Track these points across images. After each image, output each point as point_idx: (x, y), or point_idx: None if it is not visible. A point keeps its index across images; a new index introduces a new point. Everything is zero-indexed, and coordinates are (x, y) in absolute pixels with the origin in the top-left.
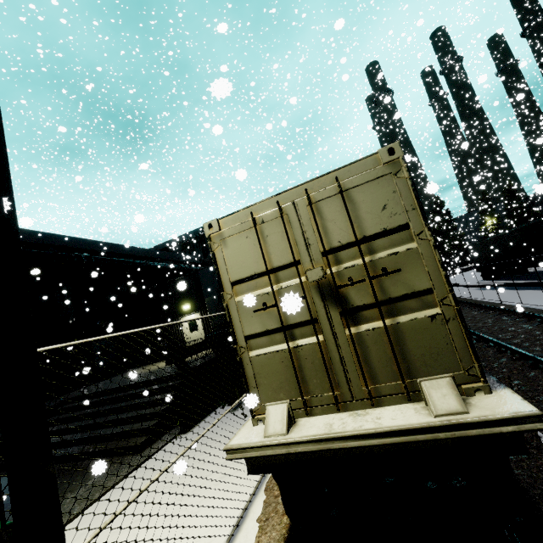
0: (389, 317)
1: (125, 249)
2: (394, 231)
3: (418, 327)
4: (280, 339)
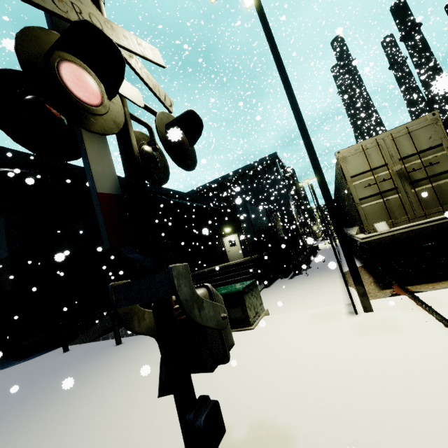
0: (432, 183)
1: (178, 193)
2: (434, 147)
3: (447, 185)
4: (377, 198)
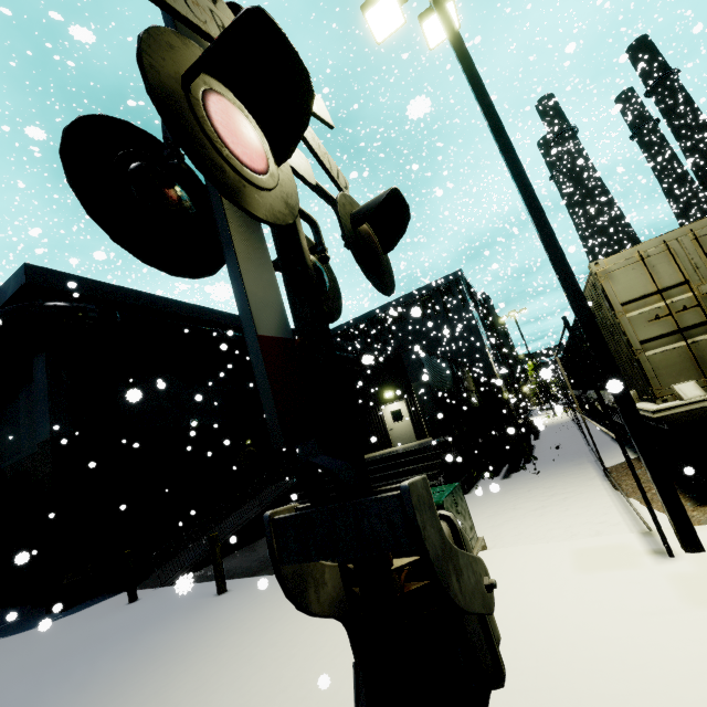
0: None
1: None
2: None
3: None
4: (674, 340)
